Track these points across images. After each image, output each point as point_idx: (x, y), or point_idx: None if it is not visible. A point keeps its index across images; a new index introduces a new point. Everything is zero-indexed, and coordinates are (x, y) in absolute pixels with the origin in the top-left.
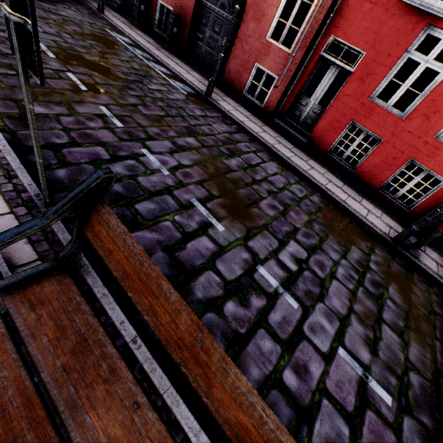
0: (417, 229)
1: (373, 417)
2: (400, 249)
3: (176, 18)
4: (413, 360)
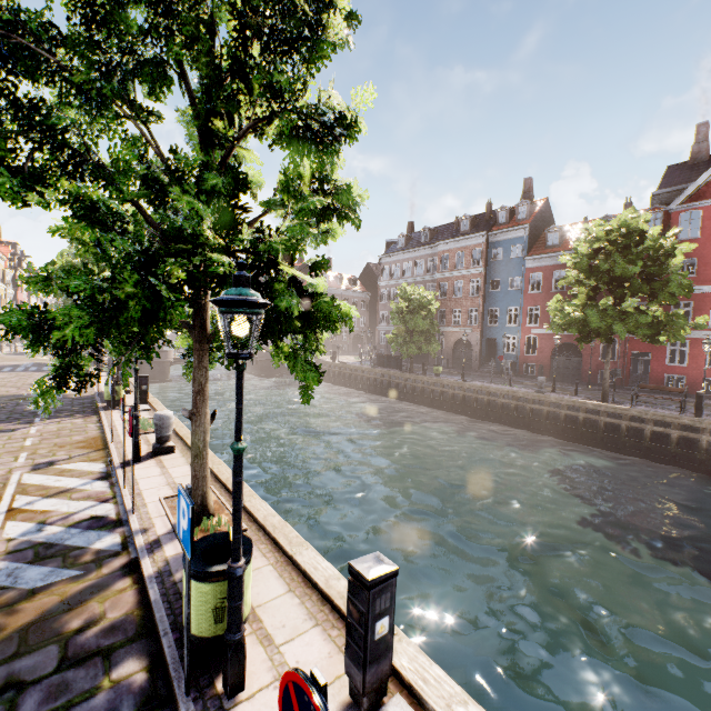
0: None
1: None
2: None
3: (542, 366)
4: None
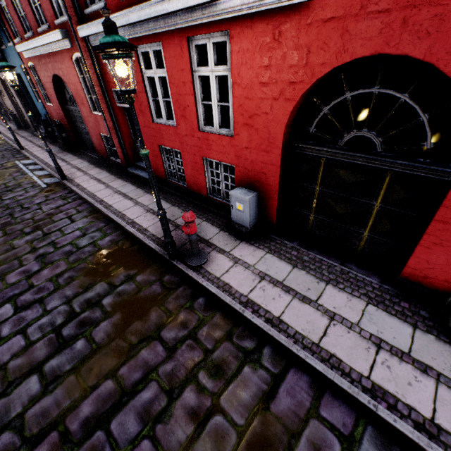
0: (166, 240)
1: None
2: (175, 264)
3: (59, 127)
4: (31, 414)
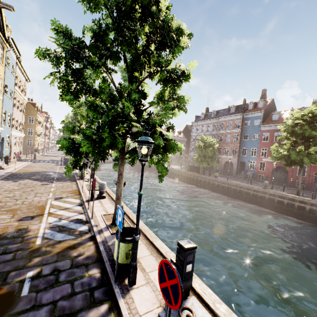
0: None
1: None
2: None
3: (267, 176)
4: None
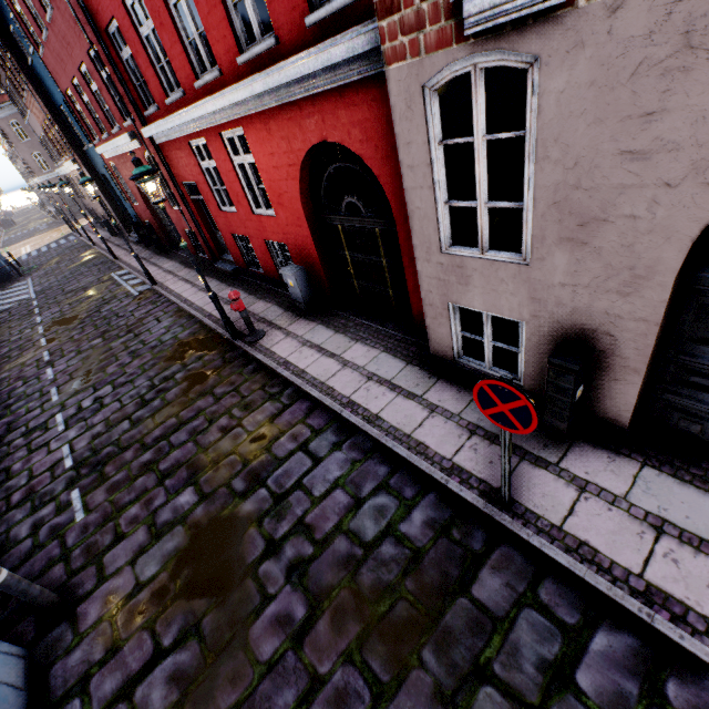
0: (223, 320)
1: (48, 475)
2: (236, 343)
3: (148, 229)
4: (124, 438)
